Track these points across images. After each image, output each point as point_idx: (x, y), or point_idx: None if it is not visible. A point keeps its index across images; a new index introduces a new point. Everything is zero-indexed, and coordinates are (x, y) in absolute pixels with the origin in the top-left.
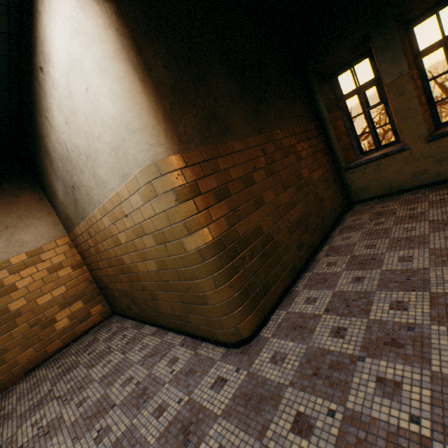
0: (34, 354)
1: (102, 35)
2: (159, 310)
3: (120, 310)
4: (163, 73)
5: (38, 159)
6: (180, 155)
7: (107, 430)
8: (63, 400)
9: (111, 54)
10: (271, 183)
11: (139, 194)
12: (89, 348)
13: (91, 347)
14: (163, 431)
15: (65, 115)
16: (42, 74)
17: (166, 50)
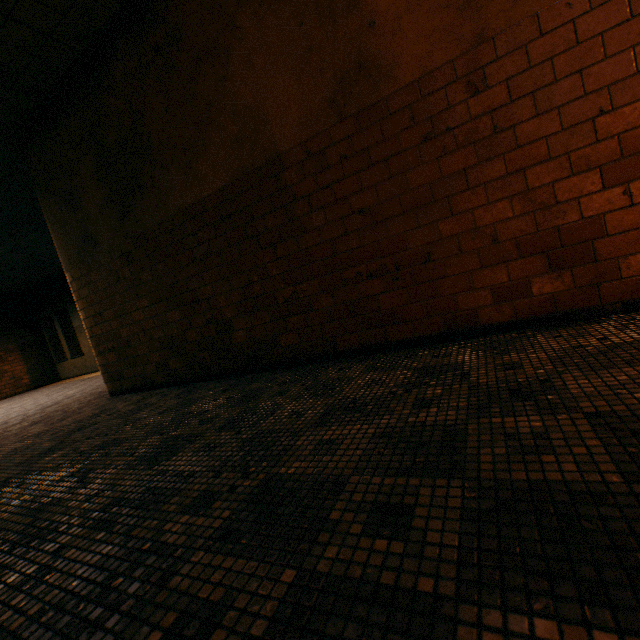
0: None
1: None
2: None
3: None
4: None
5: None
6: None
7: None
8: None
9: None
10: None
11: None
12: None
13: None
14: None
15: None
16: None
17: None
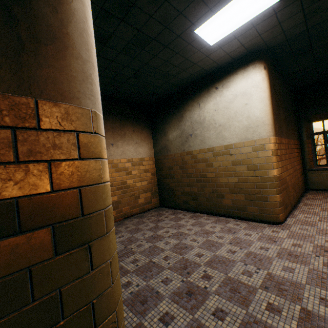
0: (128, 210)
1: (266, 90)
2: (219, 204)
3: (171, 204)
4: (274, 106)
5: (165, 117)
6: (275, 138)
7: (222, 236)
8: (173, 228)
9: (267, 97)
10: (288, 162)
11: (251, 147)
12: (161, 215)
13: (162, 215)
14: (257, 239)
15: (218, 107)
16: (215, 90)
17: (274, 97)
